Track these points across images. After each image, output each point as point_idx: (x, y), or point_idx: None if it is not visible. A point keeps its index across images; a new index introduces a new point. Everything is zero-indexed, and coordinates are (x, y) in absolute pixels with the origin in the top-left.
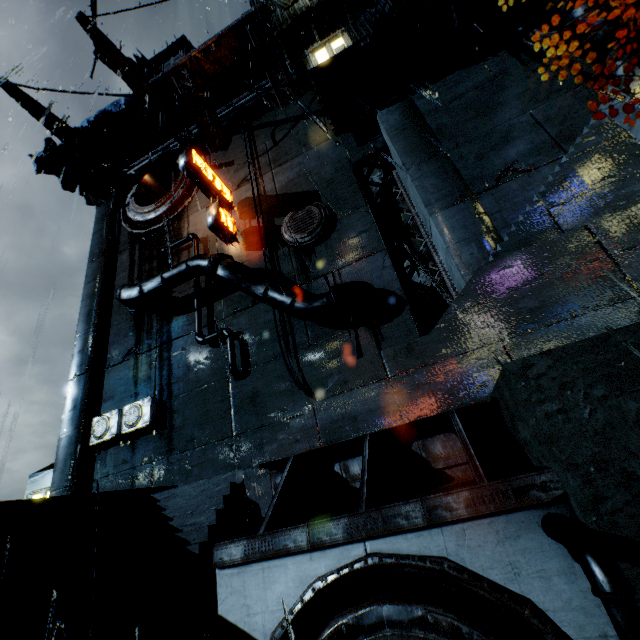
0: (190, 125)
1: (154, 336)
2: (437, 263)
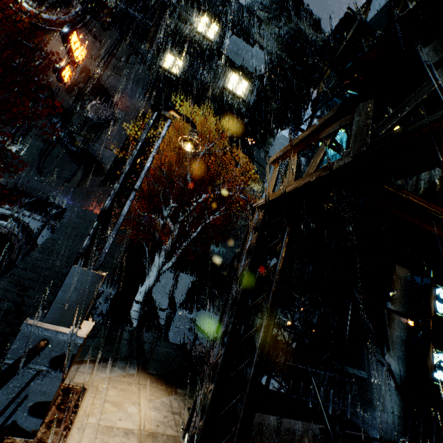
0: None
1: None
2: None
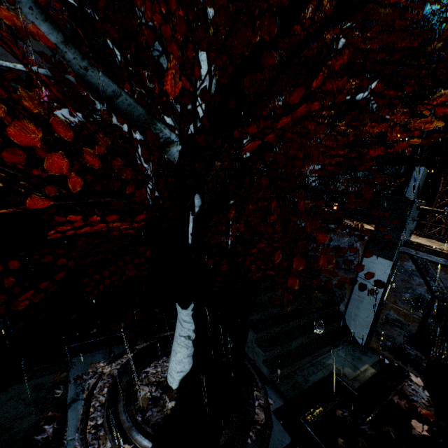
0: None
1: None
2: None
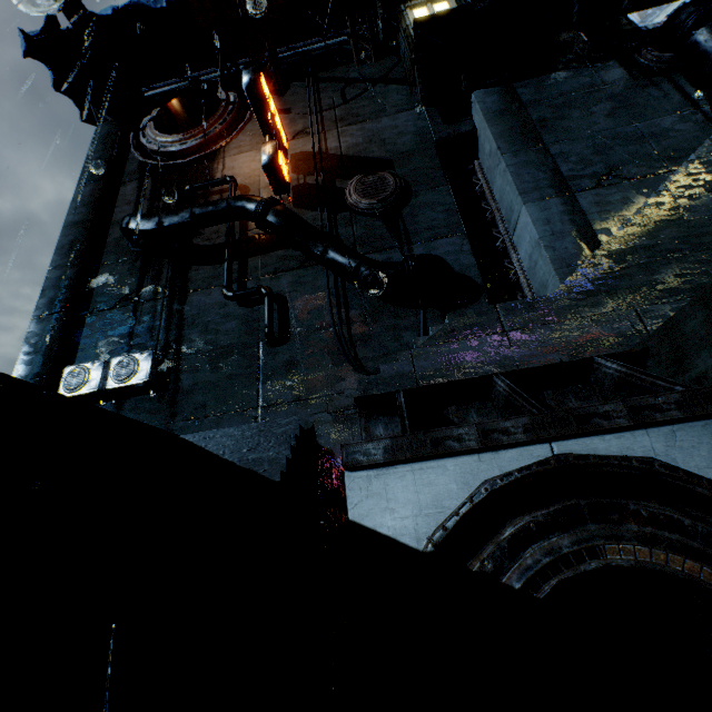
0: (239, 57)
1: (162, 284)
2: (515, 261)
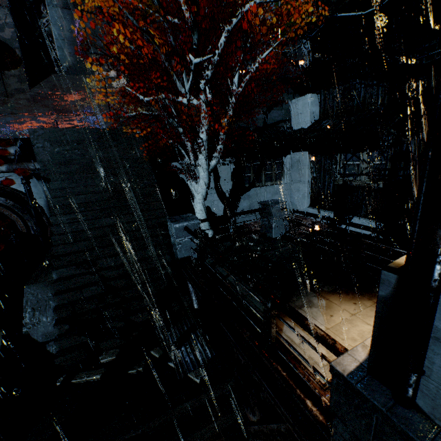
0: None
1: None
2: (54, 42)
